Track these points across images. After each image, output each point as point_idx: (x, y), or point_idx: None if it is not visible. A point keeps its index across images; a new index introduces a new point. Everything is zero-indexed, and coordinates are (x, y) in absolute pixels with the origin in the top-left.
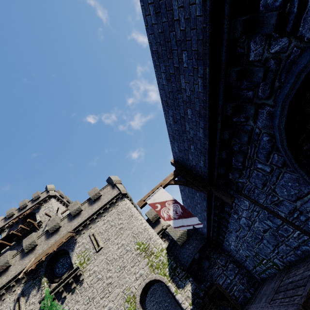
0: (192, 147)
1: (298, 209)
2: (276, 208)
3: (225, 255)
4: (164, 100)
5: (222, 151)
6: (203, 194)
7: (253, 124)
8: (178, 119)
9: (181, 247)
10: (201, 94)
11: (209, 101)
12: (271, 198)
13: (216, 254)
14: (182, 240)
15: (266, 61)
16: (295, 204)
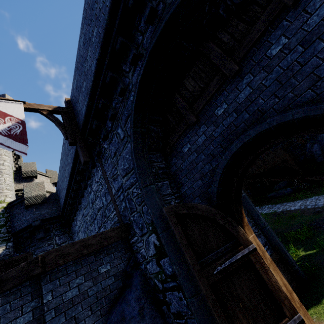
0: (84, 85)
1: (122, 187)
2: (113, 183)
3: (68, 236)
4: (86, 8)
5: (101, 98)
6: (74, 151)
7: (131, 78)
8: (86, 41)
9: (27, 209)
10: (107, 9)
11: (108, 21)
12: (114, 171)
13: (60, 231)
14: (34, 201)
15: (159, 4)
16: (123, 181)
